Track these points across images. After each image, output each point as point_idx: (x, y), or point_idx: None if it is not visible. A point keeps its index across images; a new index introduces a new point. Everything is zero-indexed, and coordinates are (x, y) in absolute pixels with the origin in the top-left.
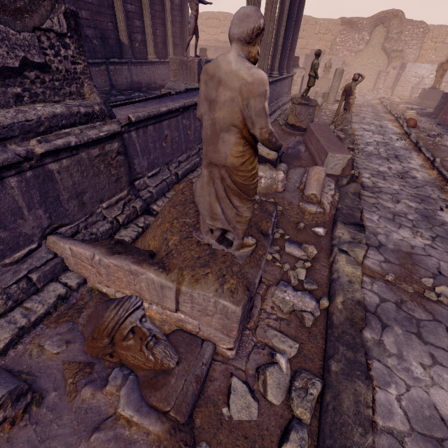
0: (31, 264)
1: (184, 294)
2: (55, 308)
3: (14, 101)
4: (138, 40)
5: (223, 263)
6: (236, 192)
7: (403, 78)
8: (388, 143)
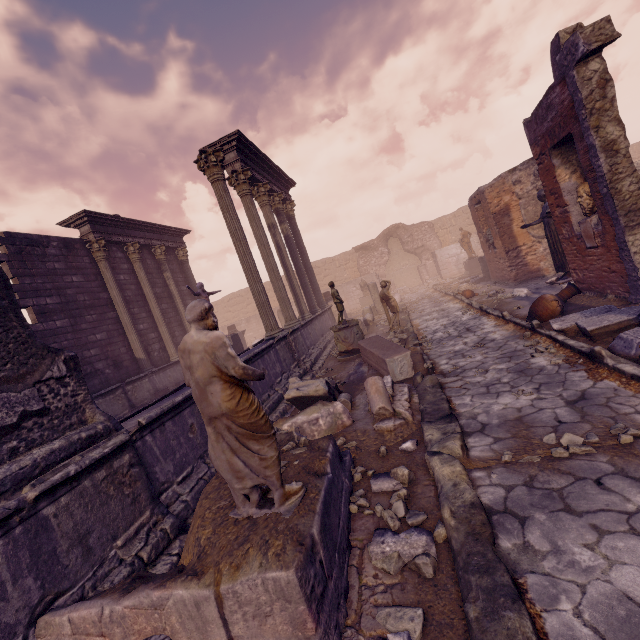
0: None
1: (226, 597)
2: None
3: (8, 457)
4: (156, 349)
5: (266, 528)
6: (248, 435)
7: (441, 263)
8: (455, 321)
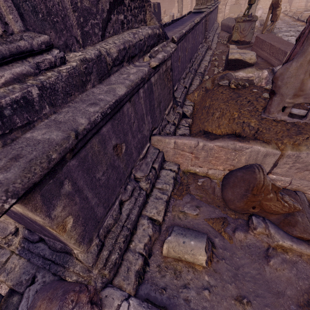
0: (151, 158)
1: (289, 157)
2: (174, 186)
3: (121, 28)
4: None
5: None
6: None
7: None
8: None
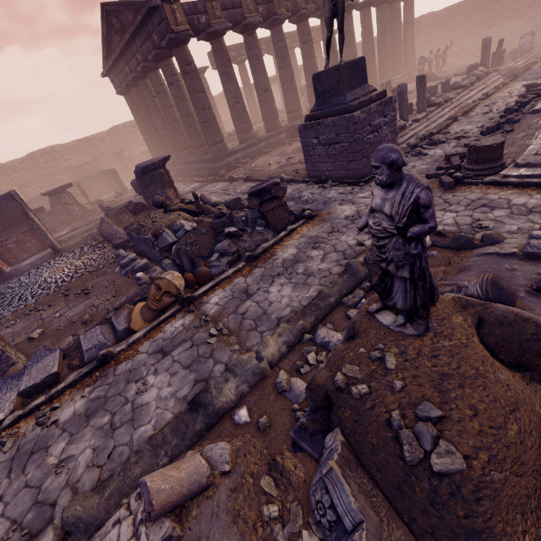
0: None
1: None
2: None
3: None
4: None
5: None
6: None
7: None
8: None
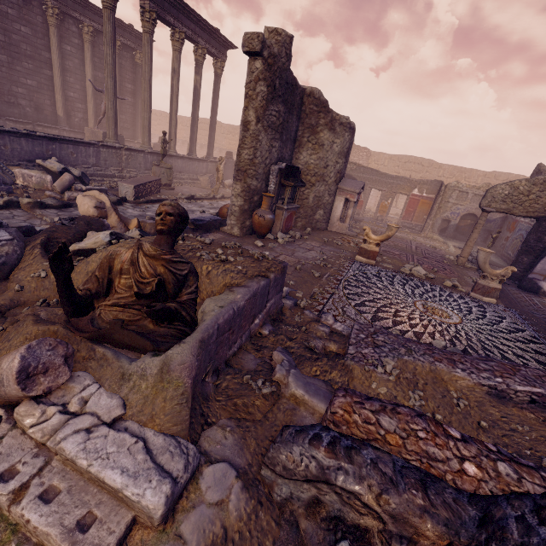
0: None
1: None
2: None
3: None
4: (79, 117)
5: None
6: None
7: None
8: None
